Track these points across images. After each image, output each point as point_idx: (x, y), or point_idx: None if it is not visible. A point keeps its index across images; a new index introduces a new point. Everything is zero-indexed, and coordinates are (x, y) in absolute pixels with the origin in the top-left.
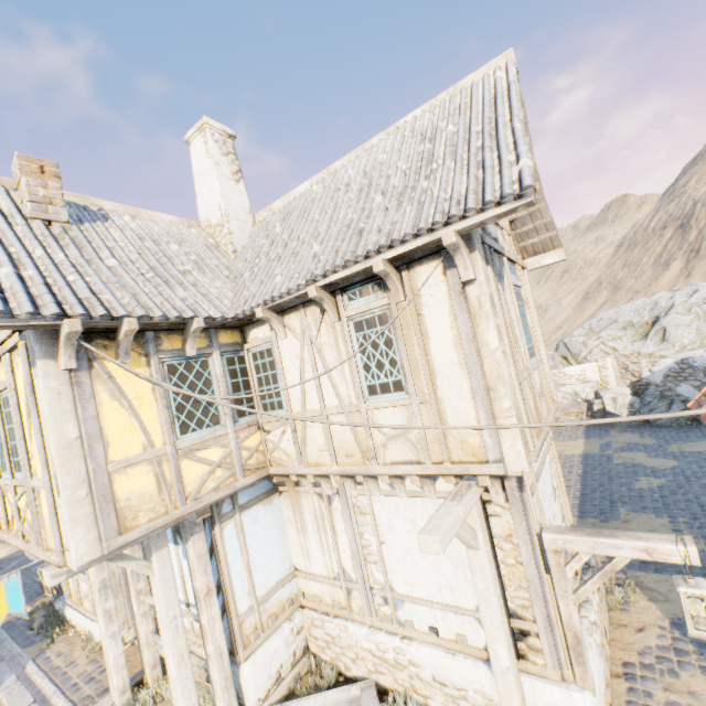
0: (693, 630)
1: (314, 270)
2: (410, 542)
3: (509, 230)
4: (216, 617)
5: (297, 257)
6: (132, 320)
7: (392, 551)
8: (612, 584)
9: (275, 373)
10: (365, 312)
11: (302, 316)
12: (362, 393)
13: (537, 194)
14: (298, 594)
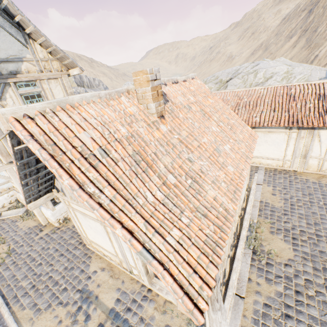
0: (56, 200)
1: None
2: None
3: (48, 57)
4: None
5: None
6: None
7: None
8: None
9: None
10: None
11: None
12: None
13: (49, 42)
14: (12, 186)
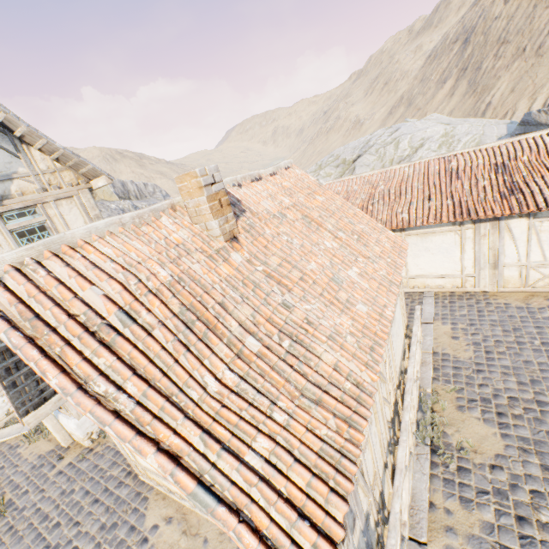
0: None
1: None
2: None
3: (54, 167)
4: None
5: None
6: None
7: None
8: None
9: None
10: None
11: None
12: None
13: (52, 145)
14: None
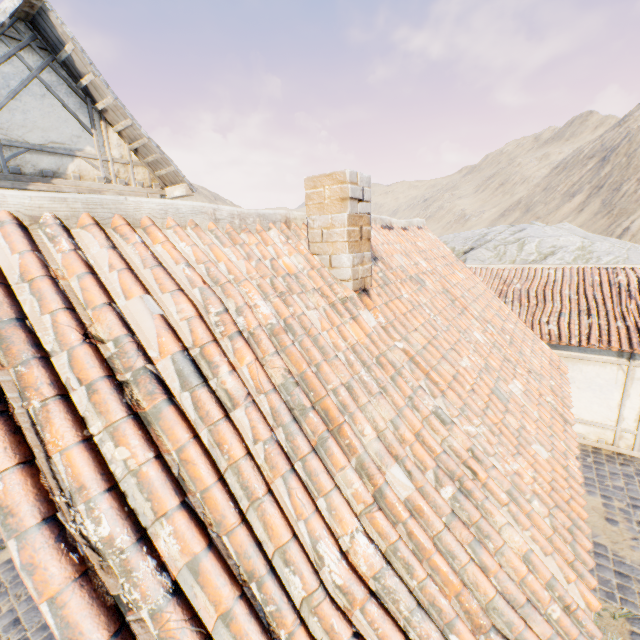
0: None
1: None
2: None
3: (129, 158)
4: None
5: None
6: None
7: None
8: None
9: None
10: None
11: None
12: None
13: (137, 130)
14: None
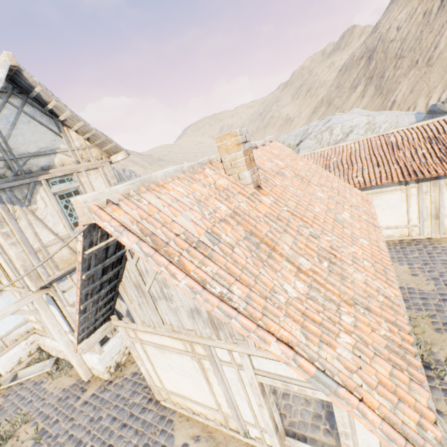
0: (108, 334)
1: None
2: None
3: (85, 145)
4: None
5: None
6: None
7: None
8: None
9: None
10: None
11: None
12: None
13: (87, 127)
14: (32, 328)
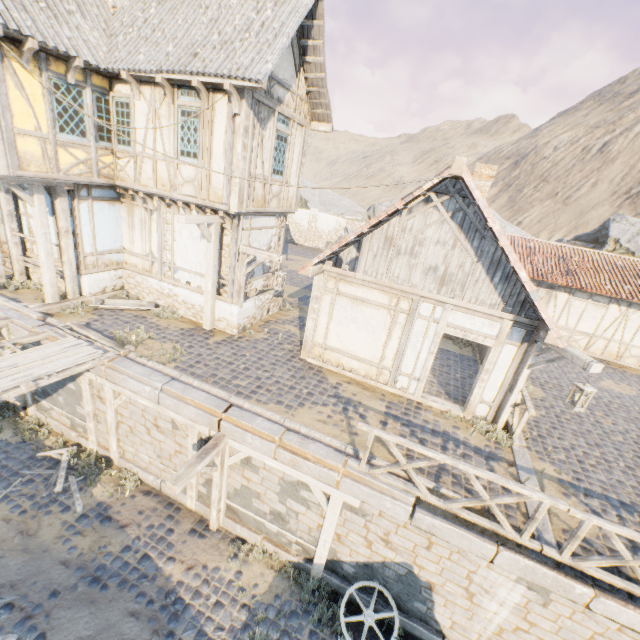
0: (275, 287)
1: (164, 66)
2: (188, 242)
3: (305, 97)
4: (71, 246)
5: (158, 47)
6: (35, 42)
7: (179, 245)
8: (291, 306)
9: (129, 121)
10: (188, 107)
11: (153, 91)
12: (177, 153)
13: (324, 82)
14: (123, 262)
